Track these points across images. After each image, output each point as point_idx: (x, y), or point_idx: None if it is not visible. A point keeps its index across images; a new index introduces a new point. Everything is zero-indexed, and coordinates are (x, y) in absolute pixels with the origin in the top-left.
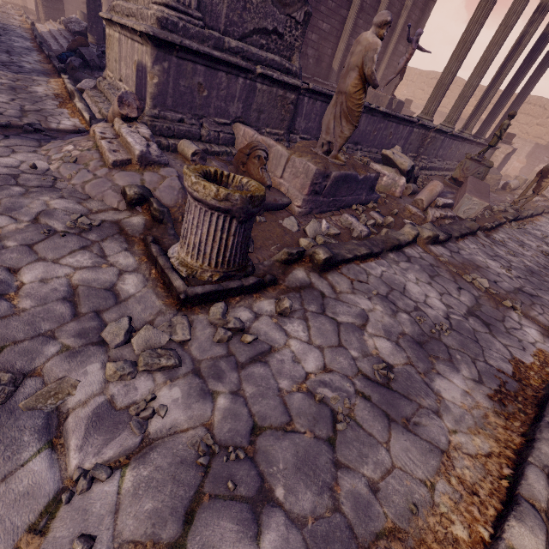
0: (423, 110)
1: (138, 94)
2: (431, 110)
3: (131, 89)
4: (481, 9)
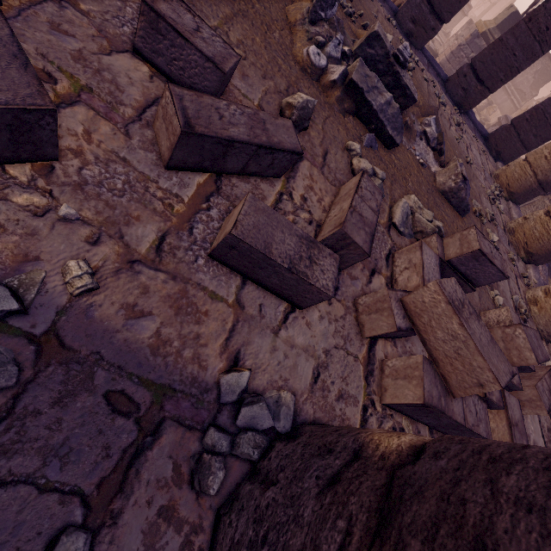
0: None
1: None
2: None
3: None
4: None
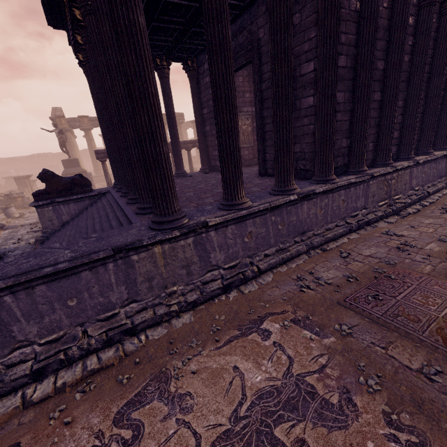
0: None
1: None
2: None
3: None
4: None
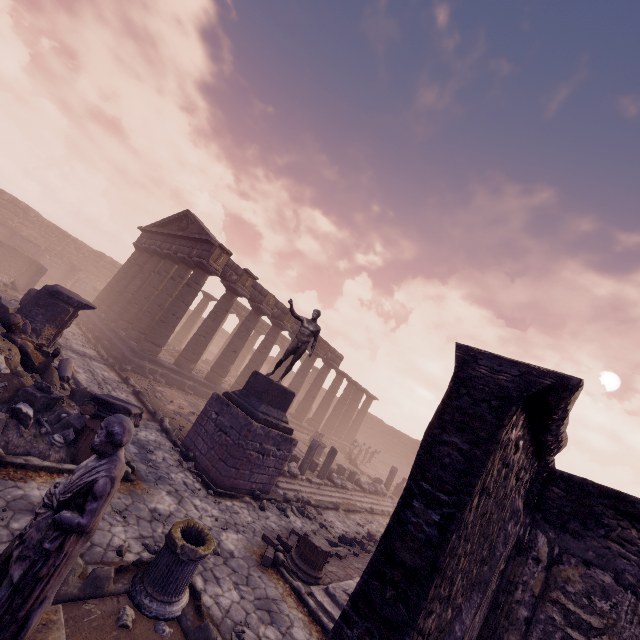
0: None
1: None
2: None
3: None
4: None
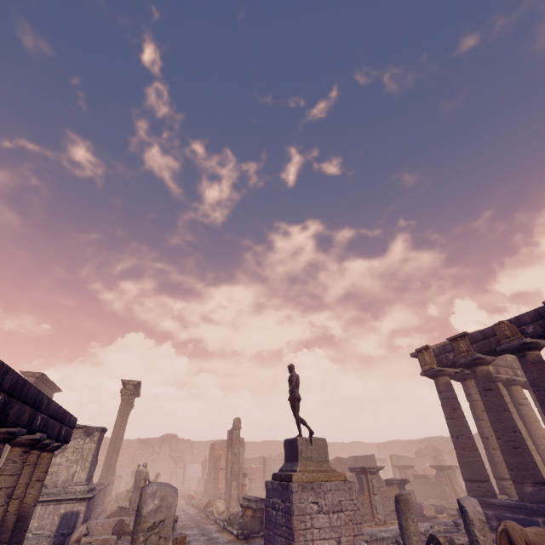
0: (101, 478)
1: (63, 528)
2: (106, 476)
3: (49, 530)
4: (116, 432)
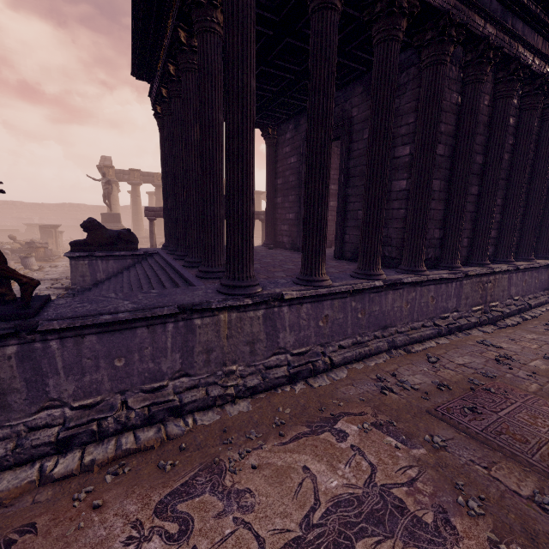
0: None
1: None
2: None
3: None
4: None
